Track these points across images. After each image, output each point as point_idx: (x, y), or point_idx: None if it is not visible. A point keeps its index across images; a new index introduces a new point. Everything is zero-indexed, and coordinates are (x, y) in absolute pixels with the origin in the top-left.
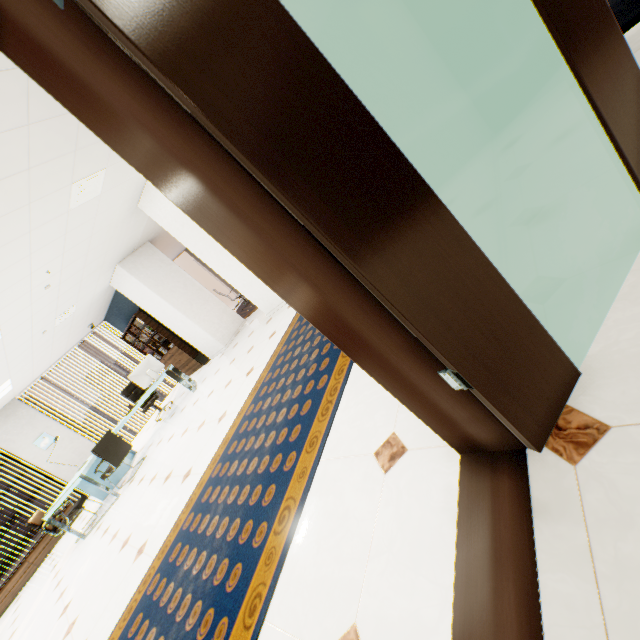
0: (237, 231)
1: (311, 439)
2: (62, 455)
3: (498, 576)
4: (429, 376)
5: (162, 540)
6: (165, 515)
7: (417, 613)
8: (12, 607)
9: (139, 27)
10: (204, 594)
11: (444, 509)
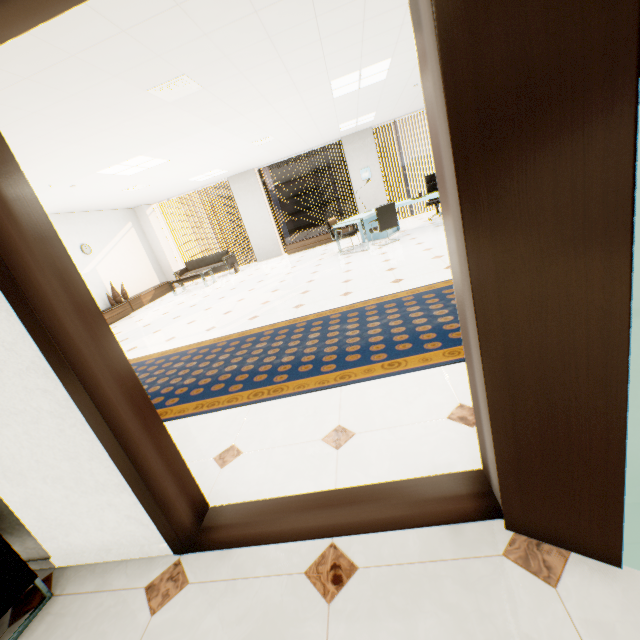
0: (449, 216)
1: (455, 350)
2: (367, 192)
3: (404, 505)
4: (486, 415)
5: (355, 301)
6: (368, 290)
7: (371, 464)
8: (302, 253)
9: (455, 52)
10: (340, 347)
11: (434, 466)
